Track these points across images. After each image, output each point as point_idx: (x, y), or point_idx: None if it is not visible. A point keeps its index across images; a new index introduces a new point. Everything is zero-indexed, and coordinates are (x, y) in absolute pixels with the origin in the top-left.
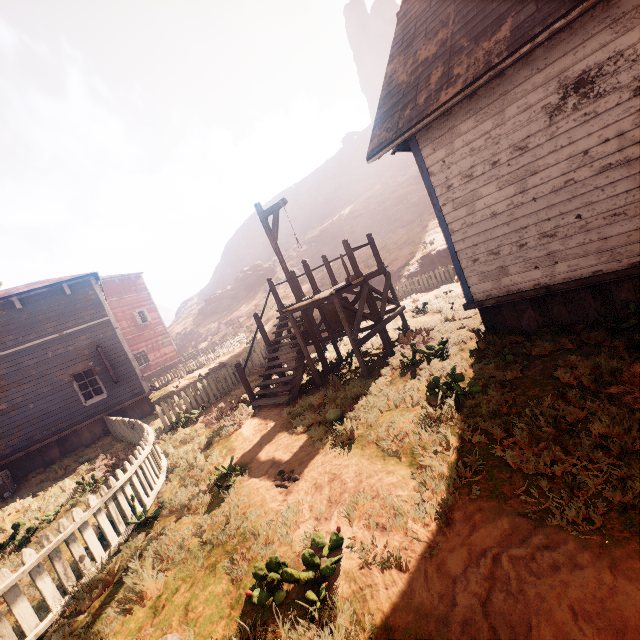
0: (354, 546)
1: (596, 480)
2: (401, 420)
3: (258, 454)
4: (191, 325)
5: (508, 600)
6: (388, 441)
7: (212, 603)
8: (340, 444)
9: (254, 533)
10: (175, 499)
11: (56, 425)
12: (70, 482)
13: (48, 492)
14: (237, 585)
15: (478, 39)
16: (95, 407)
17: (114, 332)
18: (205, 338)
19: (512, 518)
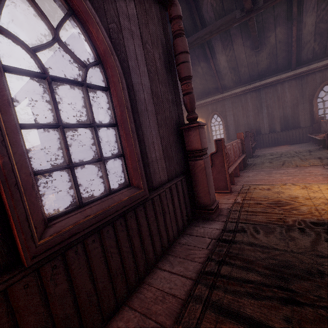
0: None
1: None
2: None
3: None
4: None
5: None
6: None
7: None
8: None
9: None
10: None
11: None
12: None
13: None
14: None
15: None
16: None
17: None
18: None
19: None
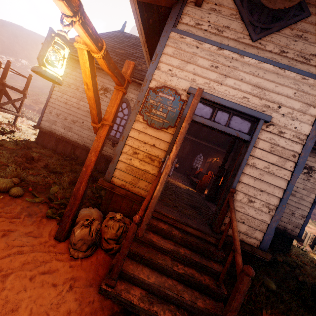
0: None
1: None
2: None
3: None
4: None
5: None
6: None
7: None
8: None
9: None
10: None
11: None
12: None
13: None
14: None
15: None
16: None
17: None
18: None
19: None
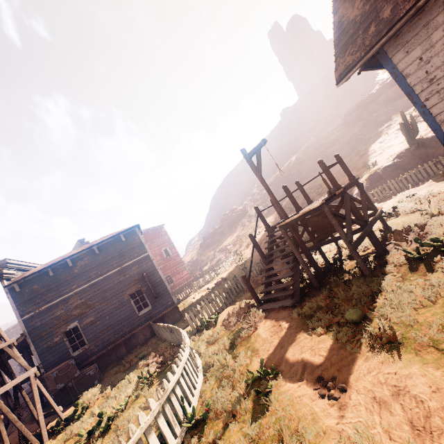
0: None
1: None
2: None
3: (283, 356)
4: (196, 255)
5: None
6: None
7: None
8: (380, 347)
9: None
10: (217, 401)
11: (122, 330)
12: (133, 375)
13: (120, 381)
14: None
15: None
16: (144, 316)
17: (152, 262)
18: (206, 263)
19: None
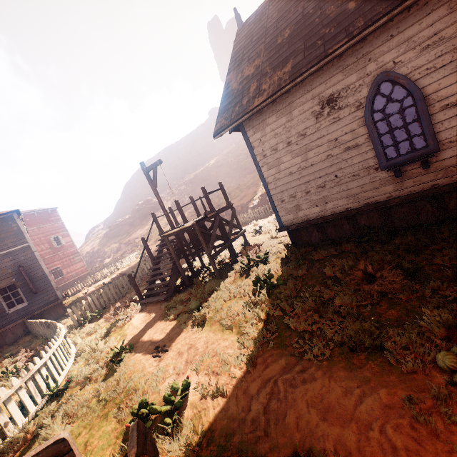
0: (198, 387)
1: (331, 331)
2: (236, 305)
3: (143, 337)
4: (98, 245)
5: (277, 403)
6: (226, 319)
7: (104, 437)
8: (197, 324)
9: (135, 388)
10: (80, 374)
11: None
12: None
13: None
14: (122, 423)
15: (275, 69)
16: (17, 313)
17: (33, 254)
18: (109, 255)
19: (287, 358)
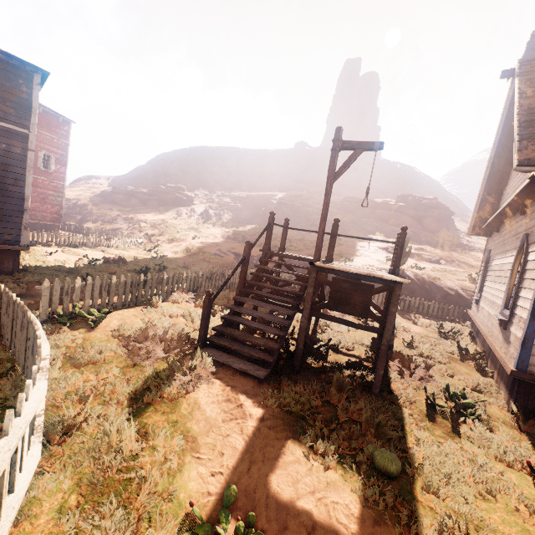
0: None
1: None
2: None
3: (259, 486)
4: (86, 200)
5: None
6: None
7: None
8: None
9: None
10: None
11: None
12: None
13: None
14: None
15: None
16: None
17: (24, 153)
18: (95, 220)
19: None
